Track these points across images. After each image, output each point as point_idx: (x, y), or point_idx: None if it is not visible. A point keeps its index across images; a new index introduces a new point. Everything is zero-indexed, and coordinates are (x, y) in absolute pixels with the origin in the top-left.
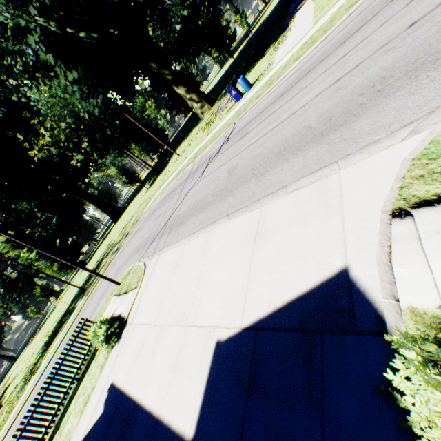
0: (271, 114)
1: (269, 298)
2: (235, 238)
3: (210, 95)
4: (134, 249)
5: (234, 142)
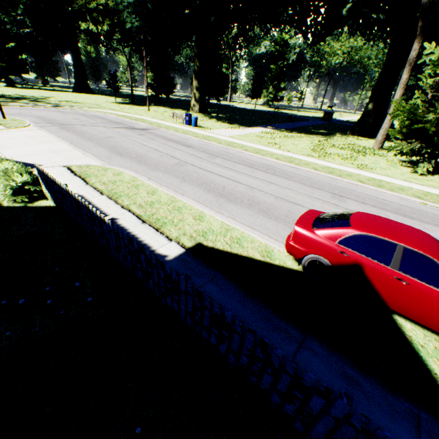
0: (152, 139)
1: (25, 160)
2: (55, 148)
3: (223, 108)
4: (42, 116)
5: (139, 133)
